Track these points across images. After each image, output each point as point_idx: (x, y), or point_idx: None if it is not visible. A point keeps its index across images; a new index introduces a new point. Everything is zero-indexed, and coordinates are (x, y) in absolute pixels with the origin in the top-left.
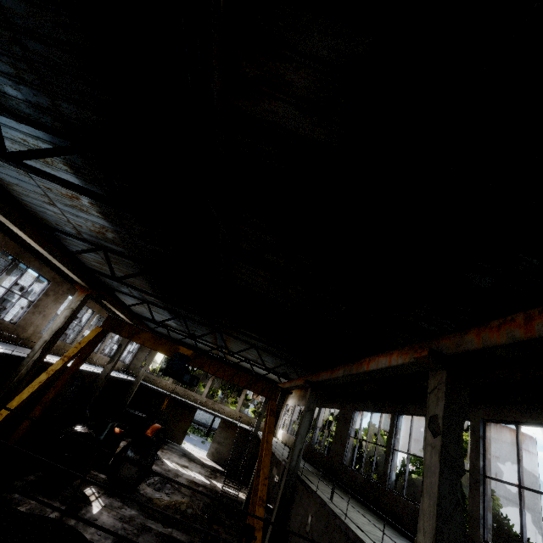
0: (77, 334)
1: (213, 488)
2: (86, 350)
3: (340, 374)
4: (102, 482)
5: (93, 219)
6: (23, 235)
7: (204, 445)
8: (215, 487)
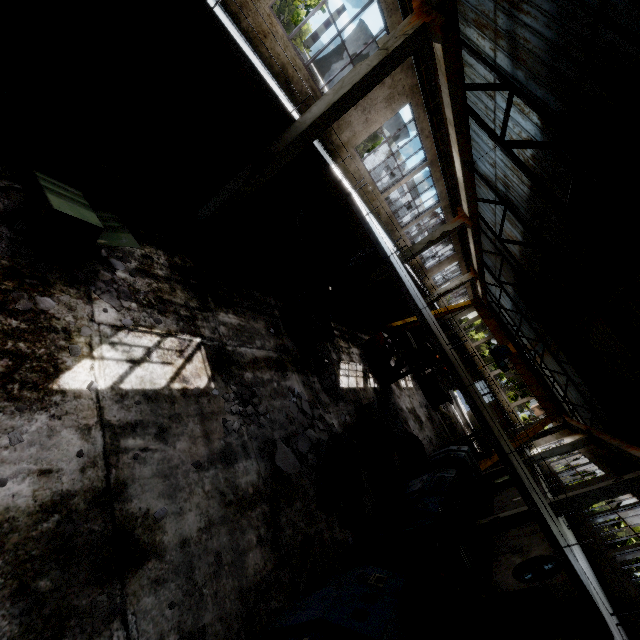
0: (443, 283)
1: (464, 431)
2: (455, 309)
3: (613, 443)
4: (421, 375)
5: (512, 247)
6: (472, 247)
7: (466, 405)
8: (465, 431)
